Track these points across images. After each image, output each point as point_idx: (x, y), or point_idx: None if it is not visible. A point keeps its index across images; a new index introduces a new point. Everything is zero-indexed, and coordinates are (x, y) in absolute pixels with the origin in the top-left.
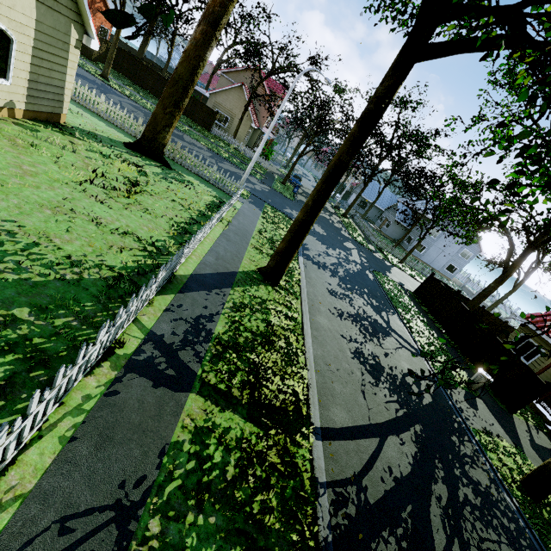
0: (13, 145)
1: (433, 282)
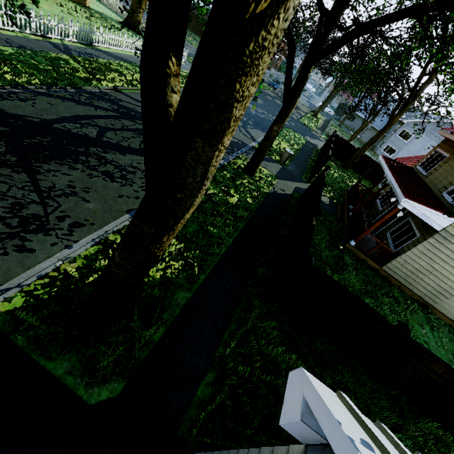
0: (53, 1)
1: (331, 136)
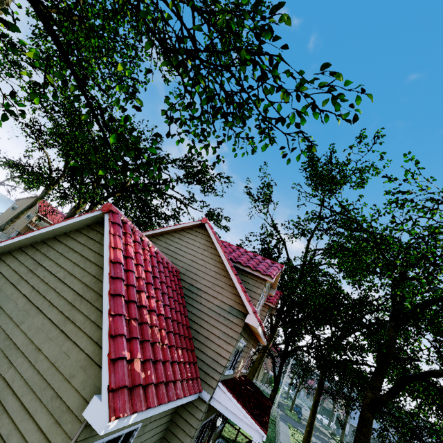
0: None
1: None
